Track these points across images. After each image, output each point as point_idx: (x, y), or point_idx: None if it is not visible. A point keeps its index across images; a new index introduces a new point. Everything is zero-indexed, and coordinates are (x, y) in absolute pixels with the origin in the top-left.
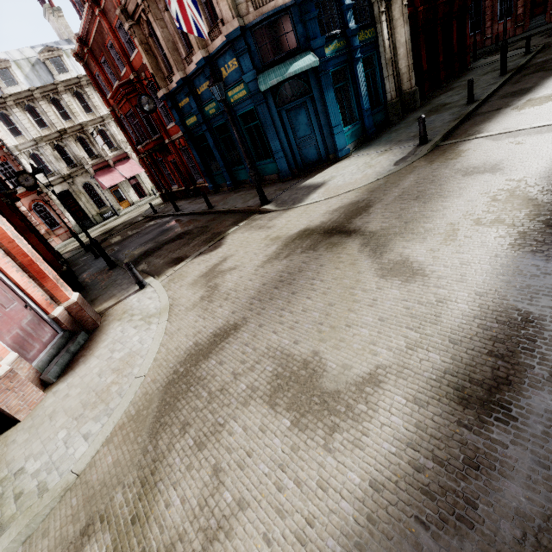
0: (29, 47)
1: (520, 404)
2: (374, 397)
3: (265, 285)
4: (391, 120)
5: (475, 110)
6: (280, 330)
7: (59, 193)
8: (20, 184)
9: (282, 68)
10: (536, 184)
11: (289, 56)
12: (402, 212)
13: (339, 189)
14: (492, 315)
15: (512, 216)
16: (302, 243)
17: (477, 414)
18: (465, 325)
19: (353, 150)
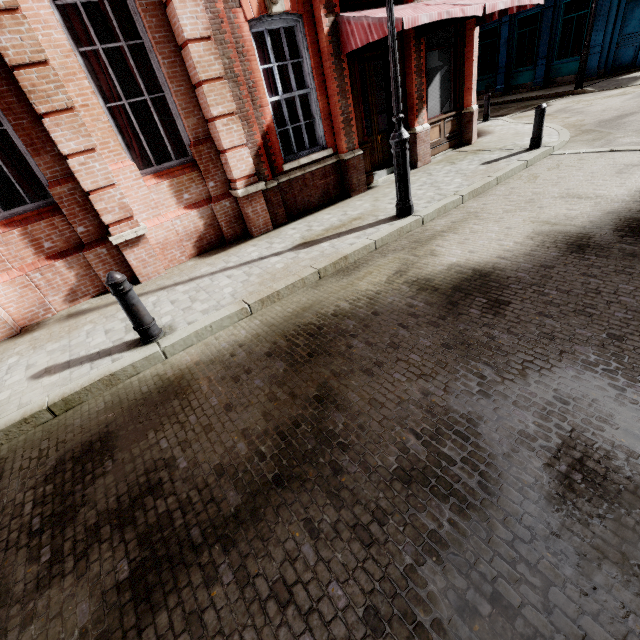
0: None
1: None
2: None
3: None
4: None
5: None
6: None
7: None
8: None
9: None
10: None
11: None
12: None
13: None
14: None
15: None
16: None
17: None
18: None
19: None
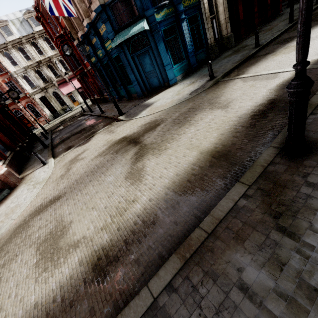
0: (19, 11)
1: (111, 275)
2: (70, 255)
3: (85, 172)
4: (211, 57)
5: (256, 53)
6: (70, 204)
7: (40, 98)
8: (10, 96)
9: (128, 30)
10: (233, 122)
11: (133, 22)
12: (166, 132)
13: (156, 109)
14: (144, 215)
15: (204, 145)
16: (116, 147)
17: (93, 276)
18: (130, 219)
19: (181, 79)
